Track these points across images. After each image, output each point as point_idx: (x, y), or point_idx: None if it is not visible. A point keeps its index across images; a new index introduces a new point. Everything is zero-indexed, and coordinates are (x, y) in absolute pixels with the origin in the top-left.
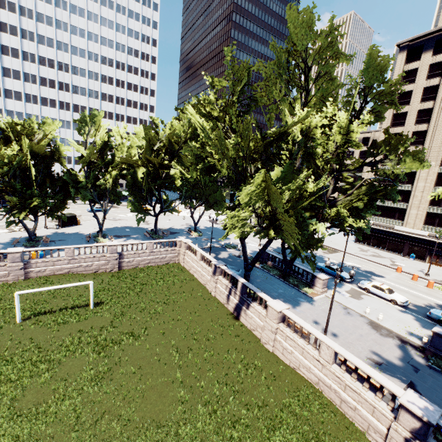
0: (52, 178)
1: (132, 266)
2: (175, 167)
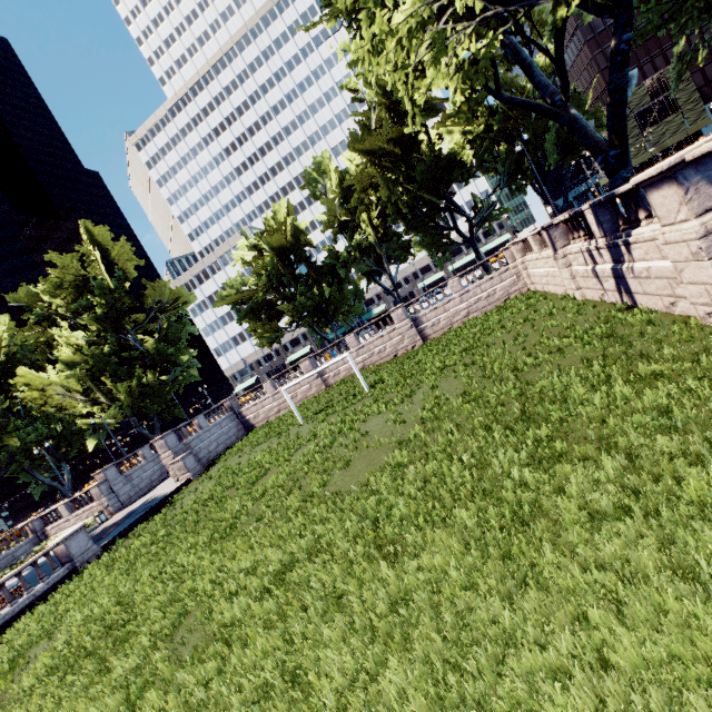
0: (315, 270)
1: (443, 330)
2: (450, 137)
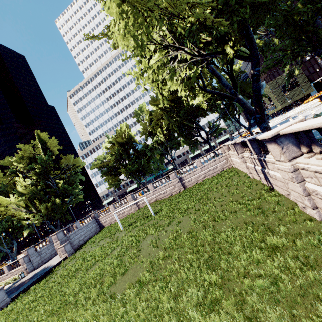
0: (137, 152)
1: (193, 183)
2: (197, 98)
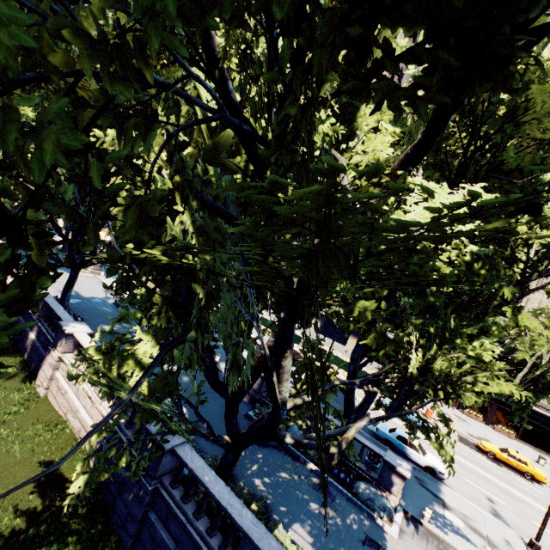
0: None
1: None
2: None
